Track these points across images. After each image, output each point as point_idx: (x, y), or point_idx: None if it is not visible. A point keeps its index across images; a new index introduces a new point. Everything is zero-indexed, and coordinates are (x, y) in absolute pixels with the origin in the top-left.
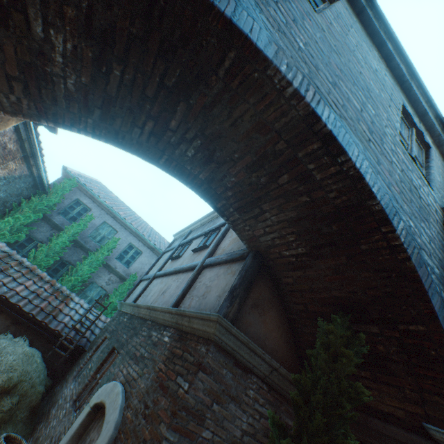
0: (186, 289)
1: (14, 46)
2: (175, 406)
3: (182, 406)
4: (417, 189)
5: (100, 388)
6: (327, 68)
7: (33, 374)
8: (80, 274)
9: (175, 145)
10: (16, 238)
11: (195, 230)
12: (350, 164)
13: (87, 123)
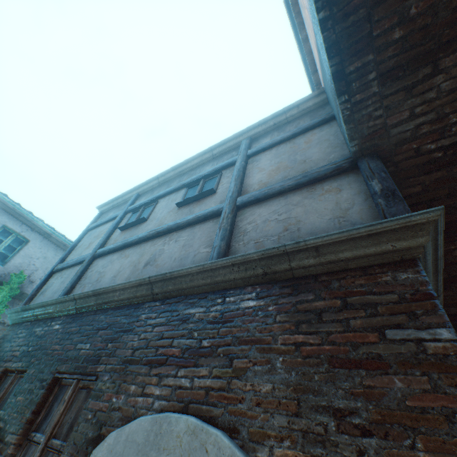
0: (228, 236)
1: None
2: None
3: None
4: None
5: (100, 448)
6: None
7: None
8: None
9: None
10: None
11: (148, 192)
12: None
13: None
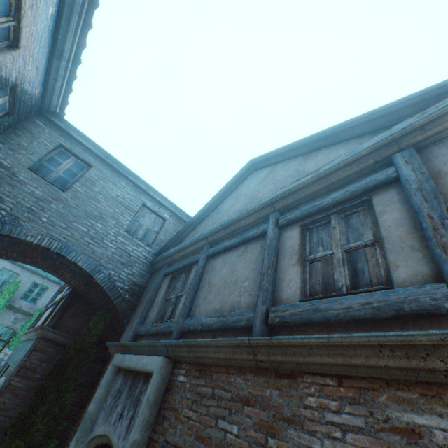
0: (49, 315)
1: None
2: (20, 368)
3: (23, 367)
4: (131, 252)
5: None
6: (64, 221)
7: None
8: None
9: (6, 253)
10: None
11: None
12: (70, 260)
13: None
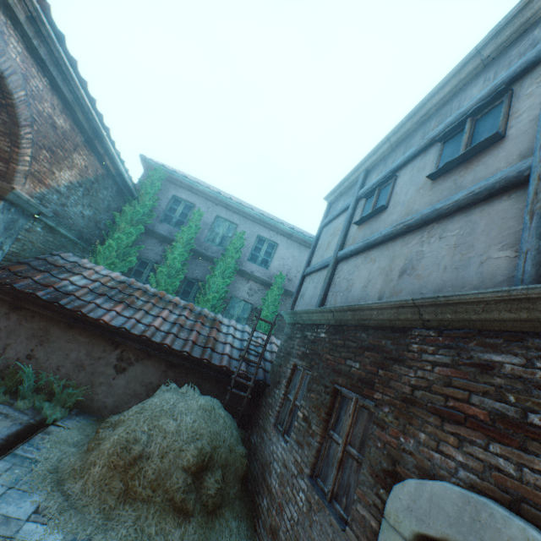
0: None
1: None
2: None
3: None
4: None
5: (400, 490)
6: None
7: (224, 435)
8: (215, 290)
9: None
10: (128, 264)
11: (378, 164)
12: None
13: None
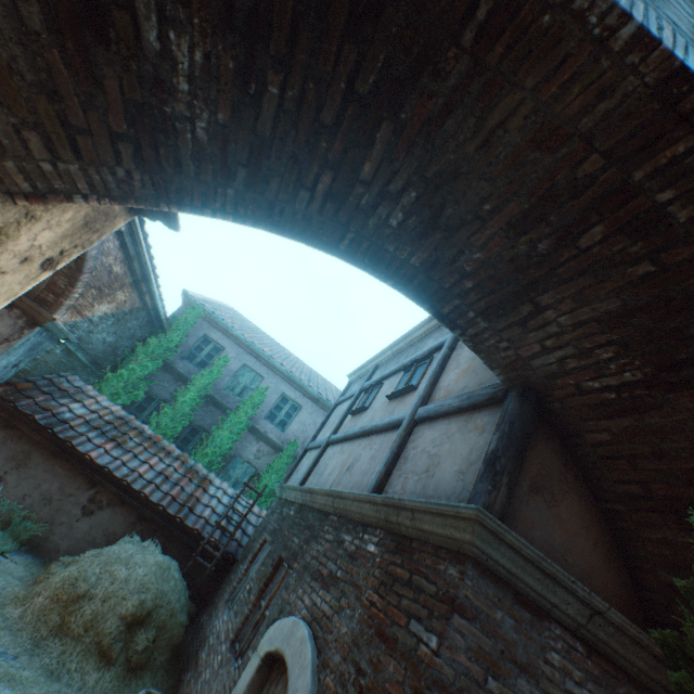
0: (391, 461)
1: (119, 78)
2: (417, 679)
3: (431, 681)
4: None
5: (272, 627)
6: None
7: (171, 597)
8: (218, 444)
9: (369, 210)
10: (133, 397)
11: (383, 364)
12: None
13: (226, 196)
